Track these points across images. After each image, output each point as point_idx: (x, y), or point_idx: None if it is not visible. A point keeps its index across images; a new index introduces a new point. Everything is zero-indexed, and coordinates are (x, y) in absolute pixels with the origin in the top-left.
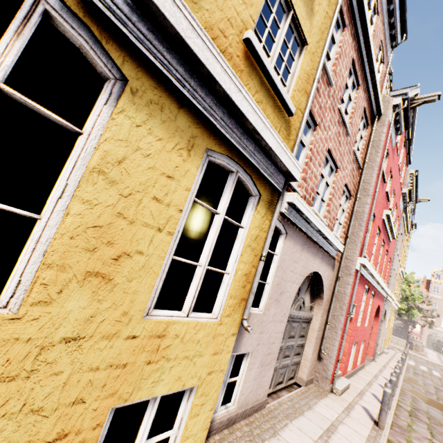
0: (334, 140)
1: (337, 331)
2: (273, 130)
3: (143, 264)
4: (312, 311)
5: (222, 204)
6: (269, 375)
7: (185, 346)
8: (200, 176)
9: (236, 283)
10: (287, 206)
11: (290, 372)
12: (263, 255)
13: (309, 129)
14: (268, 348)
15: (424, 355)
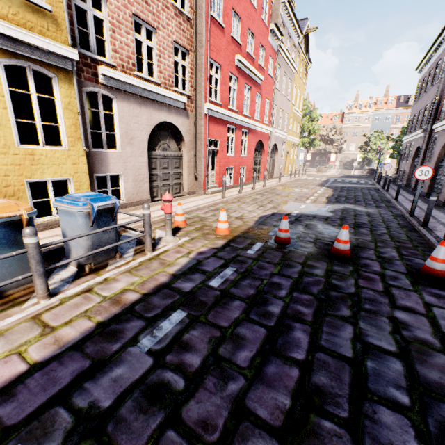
0: (138, 3)
1: (201, 160)
2: (33, 34)
3: (0, 124)
4: (181, 151)
5: (31, 88)
6: (146, 187)
7: (51, 160)
8: (4, 76)
9: (68, 130)
10: (103, 77)
11: (174, 189)
12: (78, 112)
13: (102, 1)
14: (137, 172)
15: (323, 172)
